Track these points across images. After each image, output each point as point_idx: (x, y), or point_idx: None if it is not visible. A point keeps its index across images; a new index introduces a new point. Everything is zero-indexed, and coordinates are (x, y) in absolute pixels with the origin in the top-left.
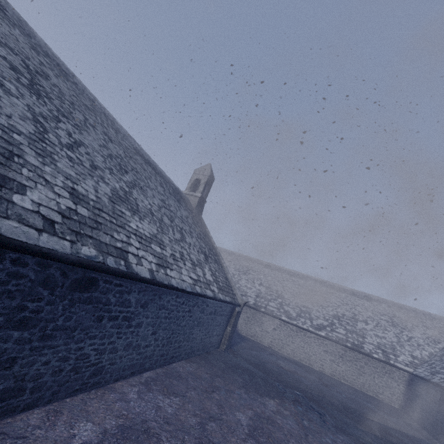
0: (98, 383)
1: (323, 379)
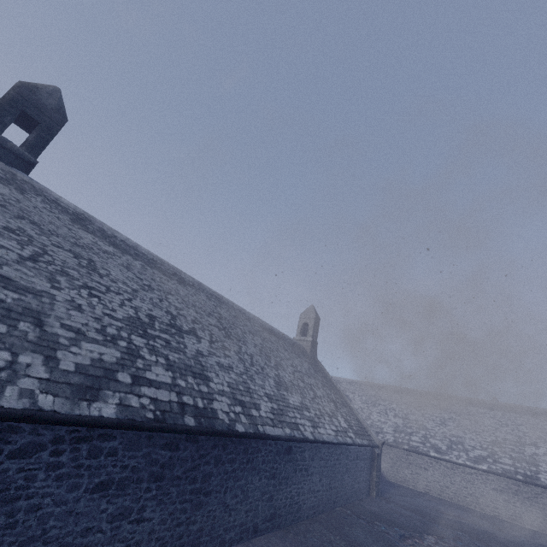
0: (300, 518)
1: (498, 524)
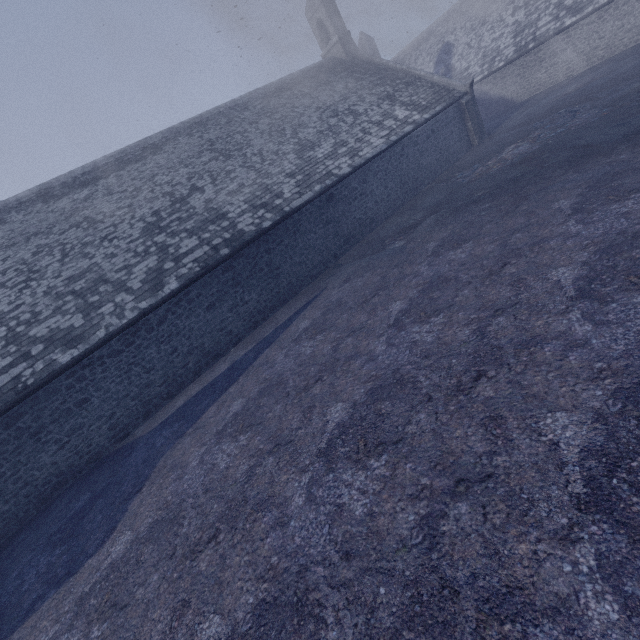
0: (377, 224)
1: None
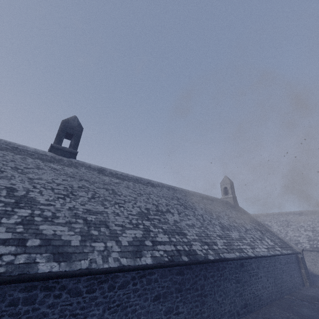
0: (262, 304)
1: None
